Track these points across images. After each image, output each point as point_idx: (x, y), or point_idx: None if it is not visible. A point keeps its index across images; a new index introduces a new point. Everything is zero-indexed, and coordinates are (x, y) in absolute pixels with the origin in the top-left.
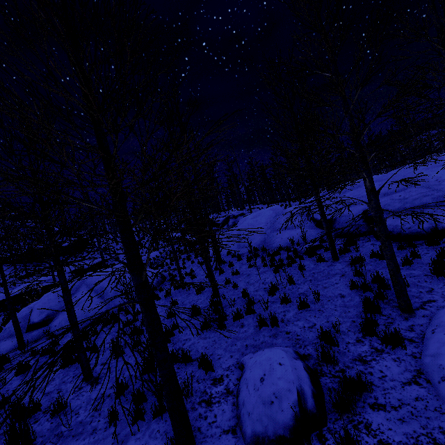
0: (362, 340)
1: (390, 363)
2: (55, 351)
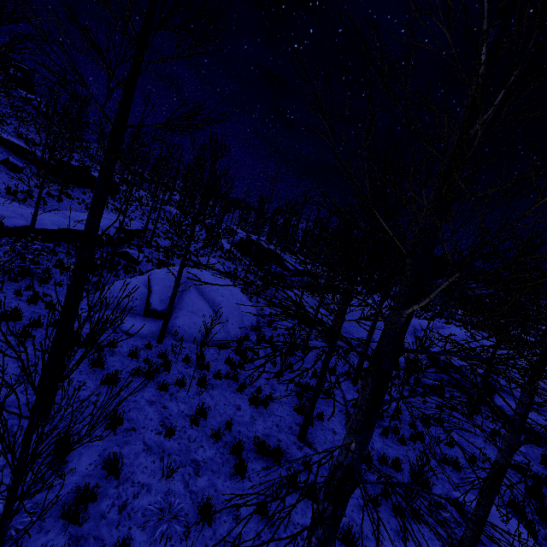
0: (540, 523)
1: None
2: (219, 373)
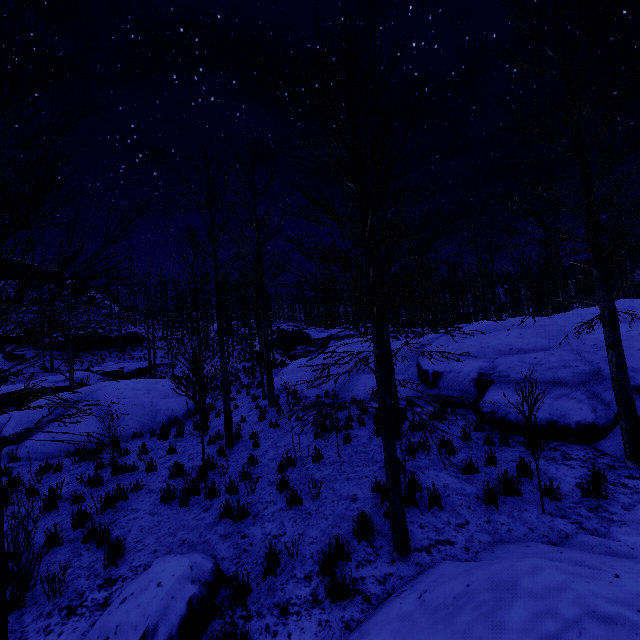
0: (313, 577)
1: (311, 626)
2: None
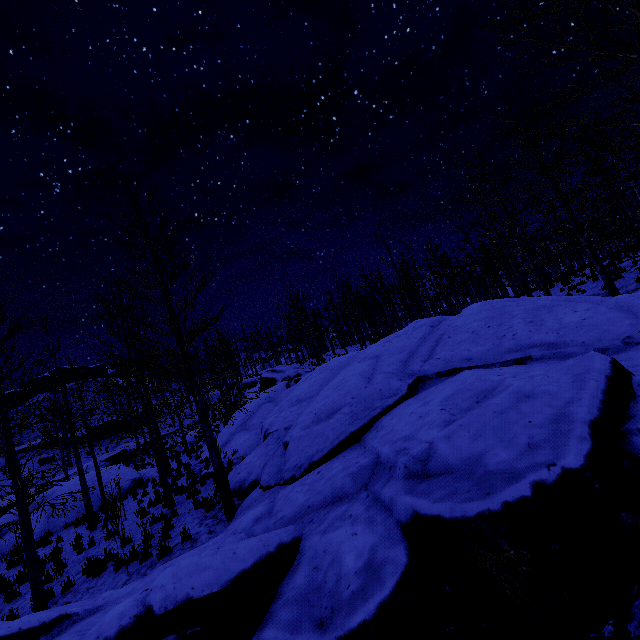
0: None
1: None
2: None
